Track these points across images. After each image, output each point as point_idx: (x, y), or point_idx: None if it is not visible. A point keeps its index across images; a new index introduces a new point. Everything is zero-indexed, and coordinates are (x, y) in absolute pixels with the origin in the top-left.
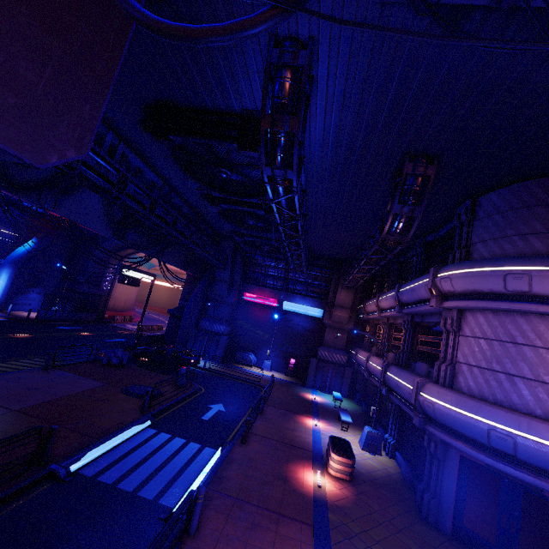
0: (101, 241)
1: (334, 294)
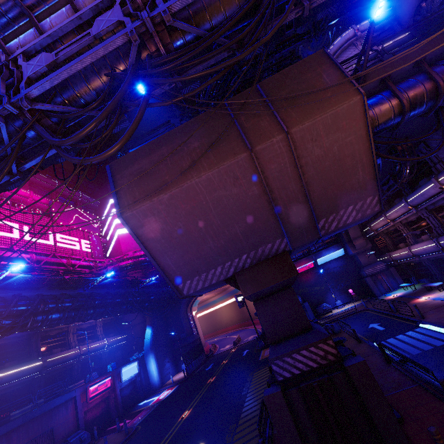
0: (179, 303)
1: (346, 234)
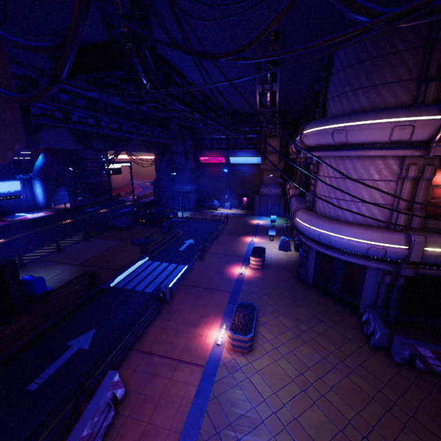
0: None
1: (265, 144)
